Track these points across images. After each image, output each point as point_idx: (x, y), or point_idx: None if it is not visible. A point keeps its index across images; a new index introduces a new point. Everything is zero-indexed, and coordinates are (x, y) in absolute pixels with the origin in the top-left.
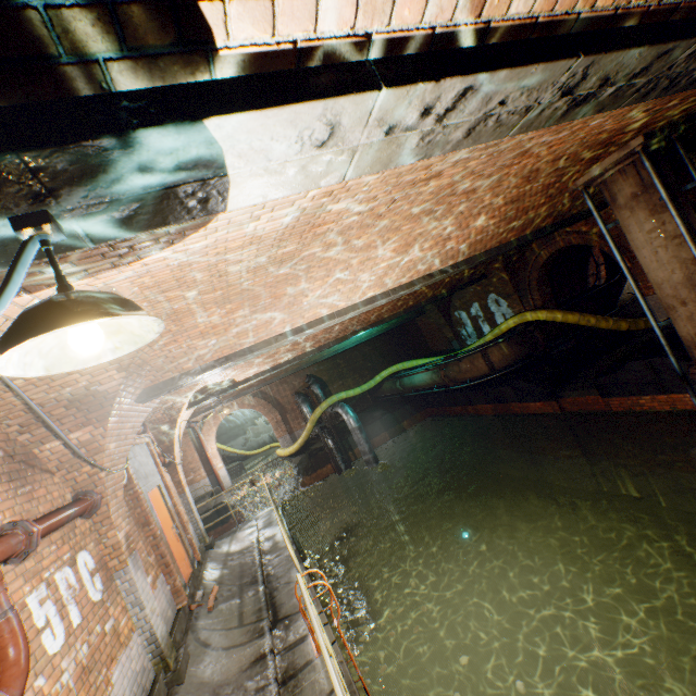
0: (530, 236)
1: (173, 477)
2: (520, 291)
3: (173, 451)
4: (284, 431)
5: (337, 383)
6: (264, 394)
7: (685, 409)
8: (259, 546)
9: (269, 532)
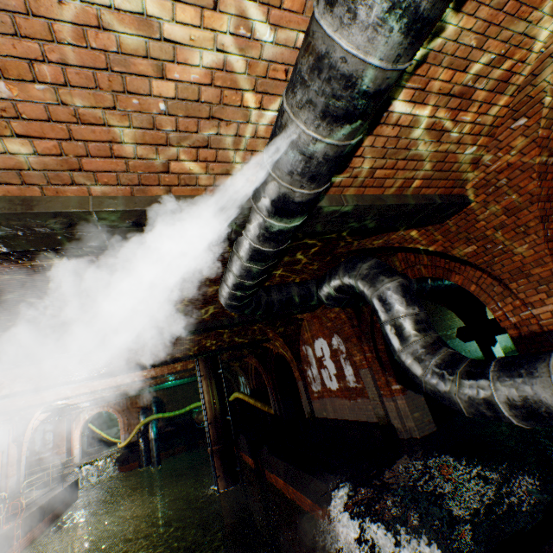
0: (195, 368)
1: (19, 448)
2: (250, 377)
3: (25, 434)
4: (126, 430)
5: (172, 404)
6: (123, 403)
7: (250, 464)
8: (40, 495)
9: (54, 490)
